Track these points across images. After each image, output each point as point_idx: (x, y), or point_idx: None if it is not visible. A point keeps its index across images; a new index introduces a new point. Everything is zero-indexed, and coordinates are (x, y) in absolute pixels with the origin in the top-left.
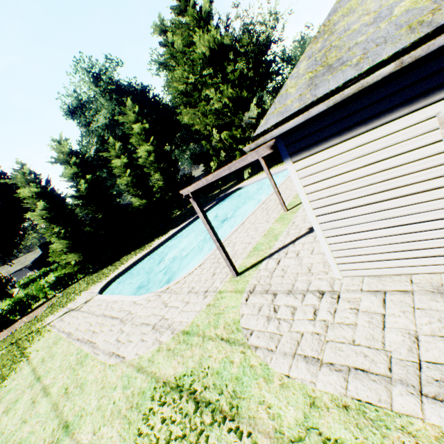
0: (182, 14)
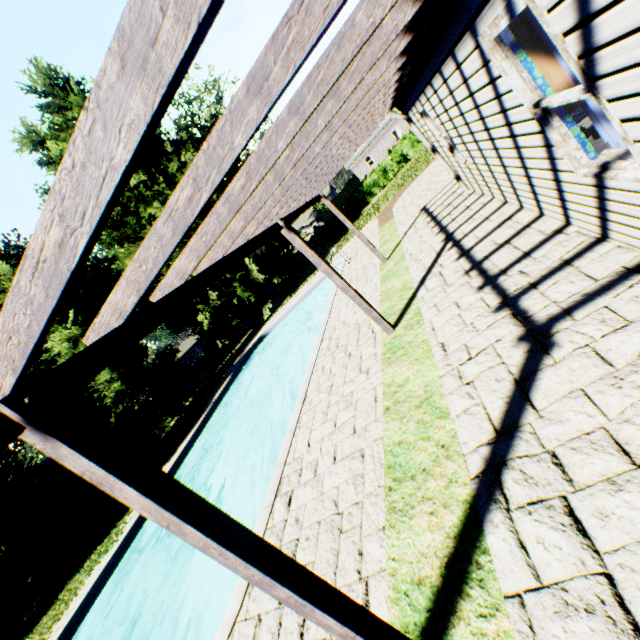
0: (63, 110)
